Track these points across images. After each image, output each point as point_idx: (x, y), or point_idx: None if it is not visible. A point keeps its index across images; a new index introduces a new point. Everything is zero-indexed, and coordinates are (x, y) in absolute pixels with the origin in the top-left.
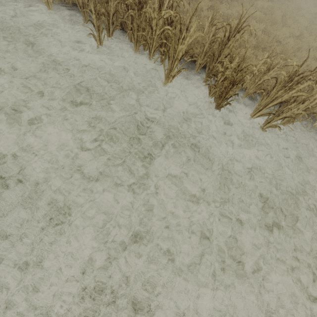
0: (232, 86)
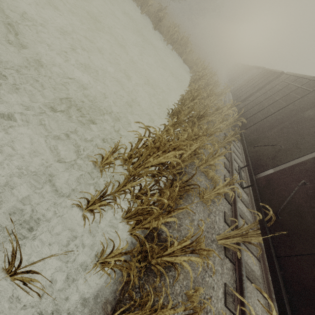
0: (160, 21)
